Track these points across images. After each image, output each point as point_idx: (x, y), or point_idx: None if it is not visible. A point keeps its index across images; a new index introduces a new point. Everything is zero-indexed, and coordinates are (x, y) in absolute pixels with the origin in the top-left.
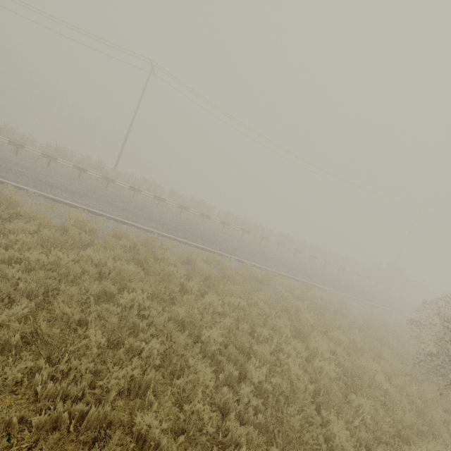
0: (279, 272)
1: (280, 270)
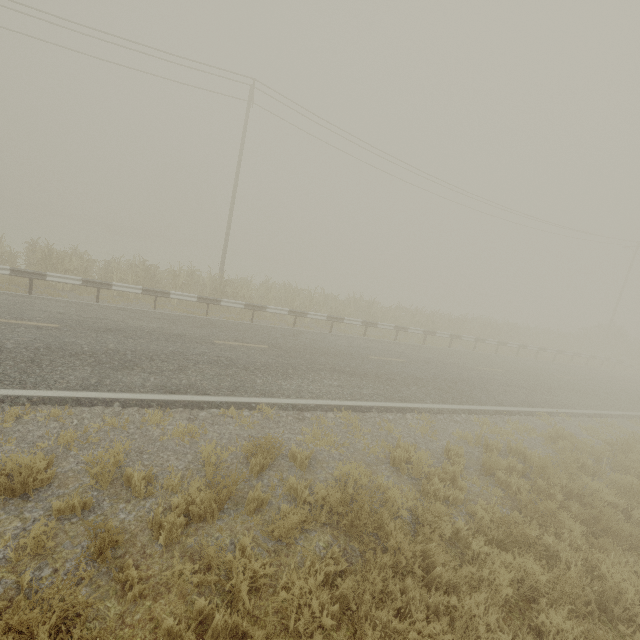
0: (591, 411)
1: (586, 407)
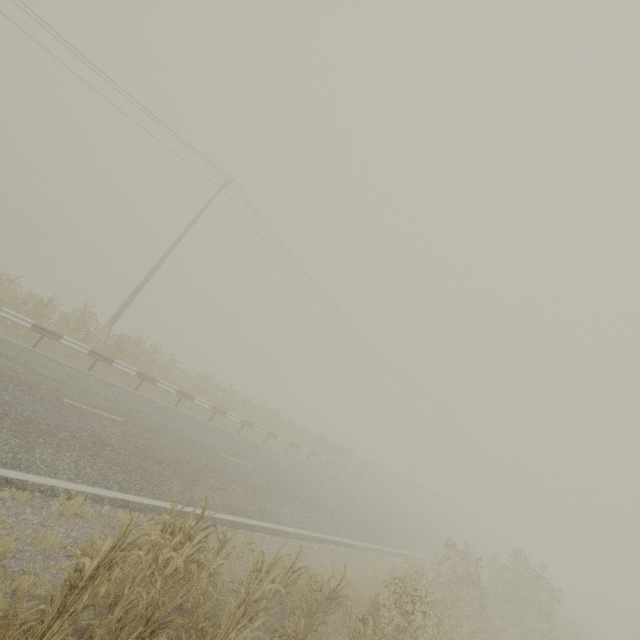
0: None
1: None
